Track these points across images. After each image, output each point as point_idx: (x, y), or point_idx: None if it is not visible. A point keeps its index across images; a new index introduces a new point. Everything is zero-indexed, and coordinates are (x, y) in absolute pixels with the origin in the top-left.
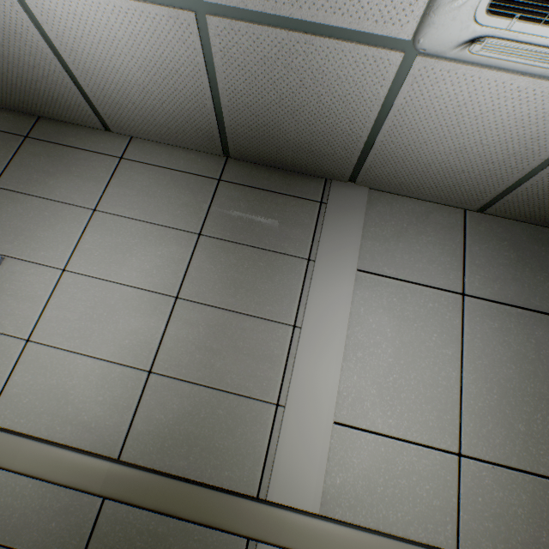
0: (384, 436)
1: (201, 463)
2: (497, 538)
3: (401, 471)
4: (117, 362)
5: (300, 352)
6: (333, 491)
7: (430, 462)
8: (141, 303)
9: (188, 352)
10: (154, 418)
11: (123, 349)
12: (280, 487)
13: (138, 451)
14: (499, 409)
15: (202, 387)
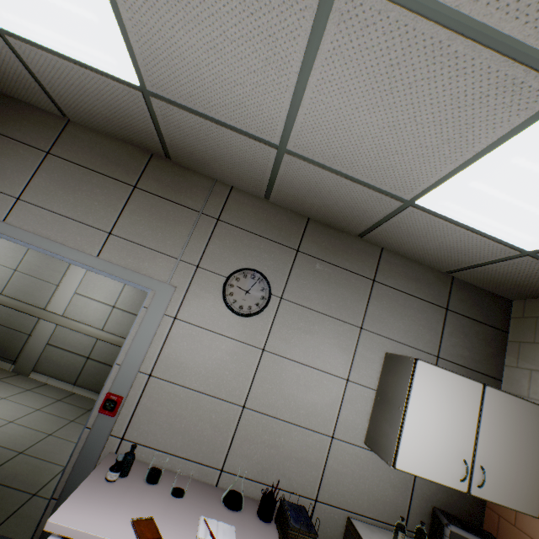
0: (92, 299)
1: (28, 298)
2: (116, 328)
3: (93, 309)
4: (5, 266)
5: (70, 271)
6: (70, 311)
7: (104, 308)
8: (16, 247)
9: (31, 266)
10: (15, 284)
11: (8, 262)
12: (52, 307)
13: (8, 293)
14: (133, 296)
15: (33, 277)
